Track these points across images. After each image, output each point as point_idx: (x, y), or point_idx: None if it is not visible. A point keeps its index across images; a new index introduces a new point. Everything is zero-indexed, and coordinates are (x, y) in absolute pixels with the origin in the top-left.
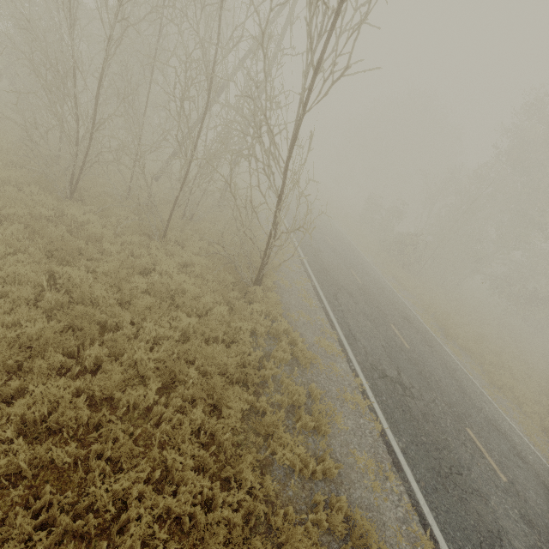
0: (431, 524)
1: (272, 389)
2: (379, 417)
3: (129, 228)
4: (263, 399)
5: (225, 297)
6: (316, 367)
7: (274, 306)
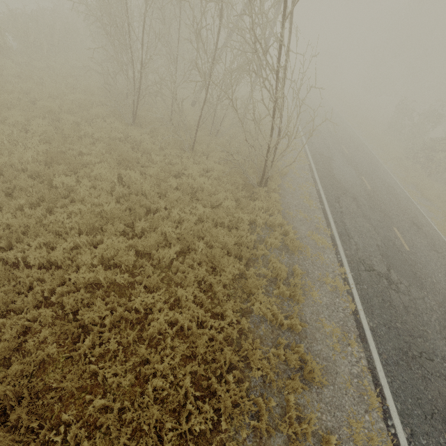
0: (382, 385)
1: (261, 264)
2: (355, 300)
3: (169, 144)
4: (251, 269)
5: (234, 195)
6: (303, 254)
7: (274, 204)
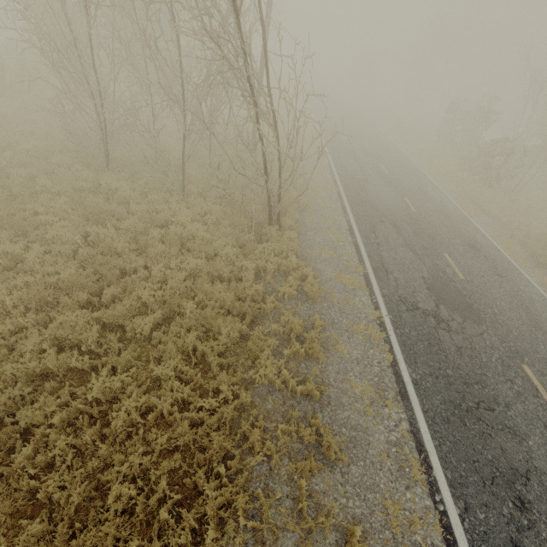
0: (428, 451)
1: (271, 320)
2: (394, 348)
3: (155, 188)
4: (257, 328)
5: (237, 240)
6: (328, 301)
7: (289, 244)
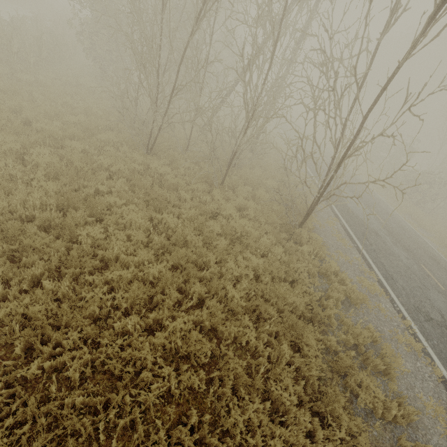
0: None
1: (334, 327)
2: (435, 362)
3: (193, 177)
4: (332, 338)
5: (277, 238)
6: (364, 307)
7: (320, 247)
